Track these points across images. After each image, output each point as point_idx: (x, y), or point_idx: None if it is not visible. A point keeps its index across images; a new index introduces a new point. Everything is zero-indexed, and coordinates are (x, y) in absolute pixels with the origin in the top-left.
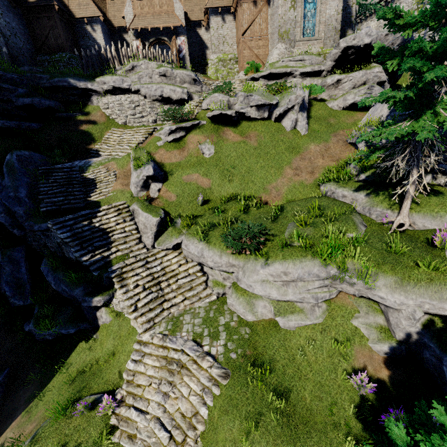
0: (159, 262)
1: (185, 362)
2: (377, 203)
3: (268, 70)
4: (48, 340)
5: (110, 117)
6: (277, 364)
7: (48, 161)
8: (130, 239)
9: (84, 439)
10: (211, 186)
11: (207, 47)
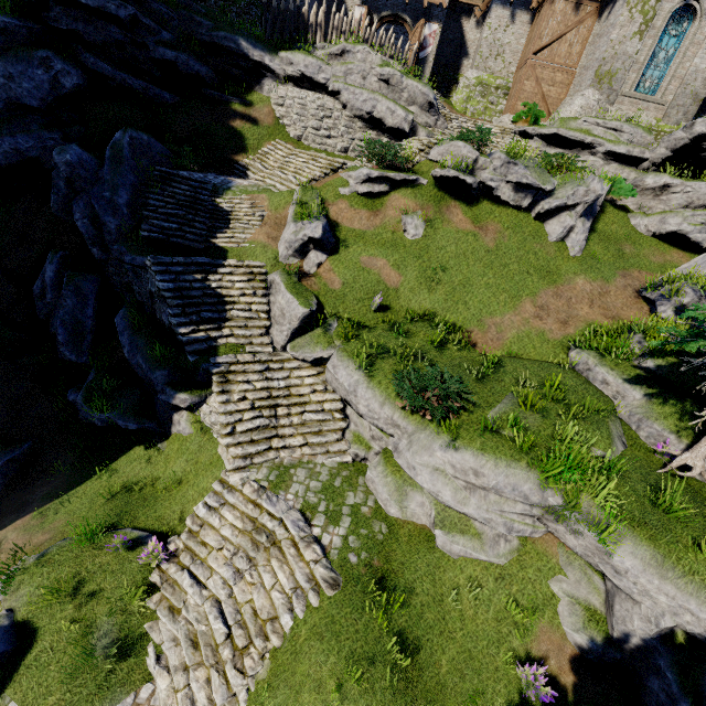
0: (285, 375)
1: (280, 539)
2: (657, 416)
3: (555, 127)
4: (94, 424)
5: (280, 121)
6: (414, 598)
7: (170, 160)
8: (255, 324)
9: (110, 587)
10: (400, 287)
11: (467, 53)
